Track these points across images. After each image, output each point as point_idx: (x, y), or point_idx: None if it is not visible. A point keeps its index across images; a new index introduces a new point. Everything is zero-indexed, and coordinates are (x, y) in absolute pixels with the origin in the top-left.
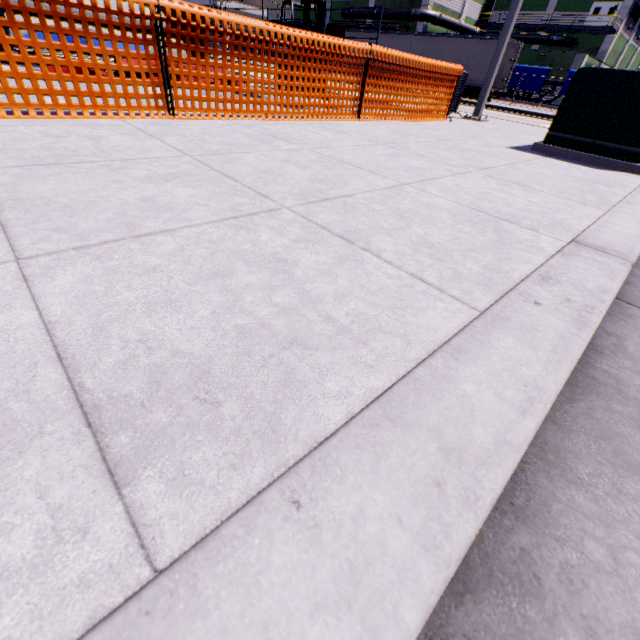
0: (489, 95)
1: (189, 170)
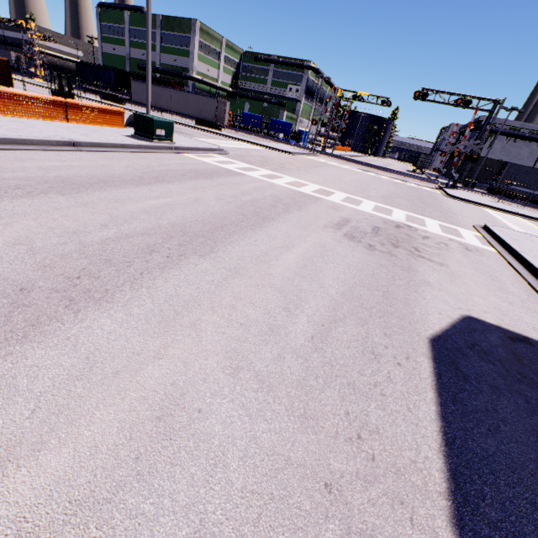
0: (217, 126)
1: None
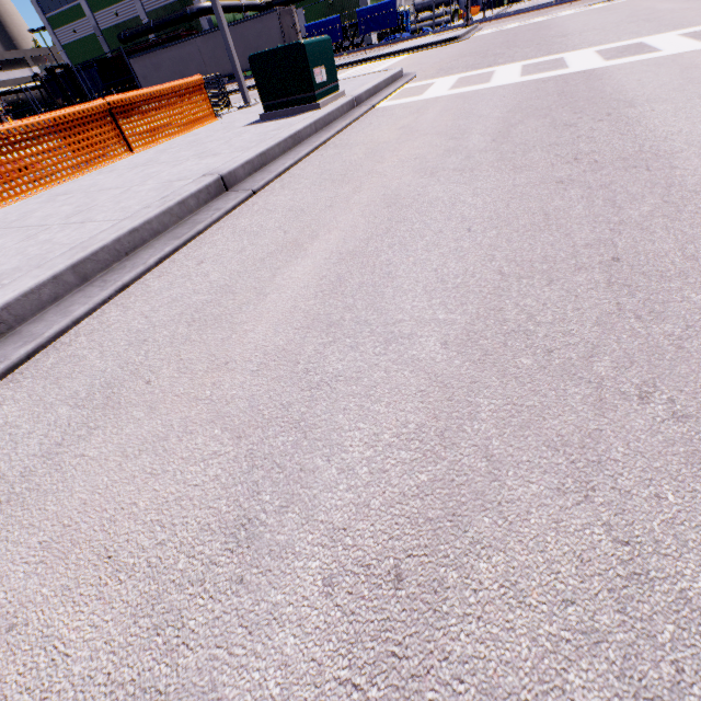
0: None
1: (0, 234)
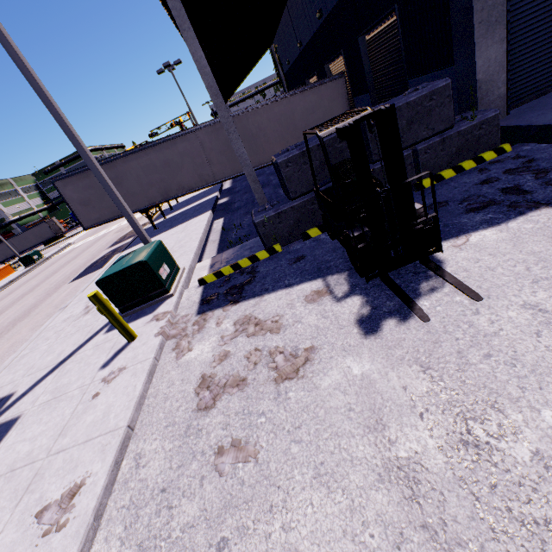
0: (60, 236)
1: None
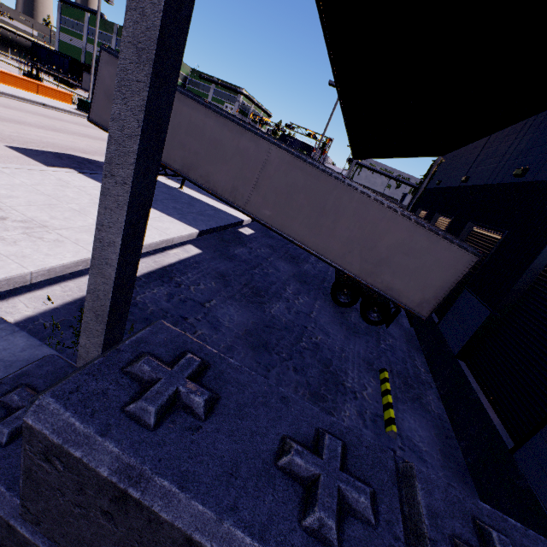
0: None
1: None
